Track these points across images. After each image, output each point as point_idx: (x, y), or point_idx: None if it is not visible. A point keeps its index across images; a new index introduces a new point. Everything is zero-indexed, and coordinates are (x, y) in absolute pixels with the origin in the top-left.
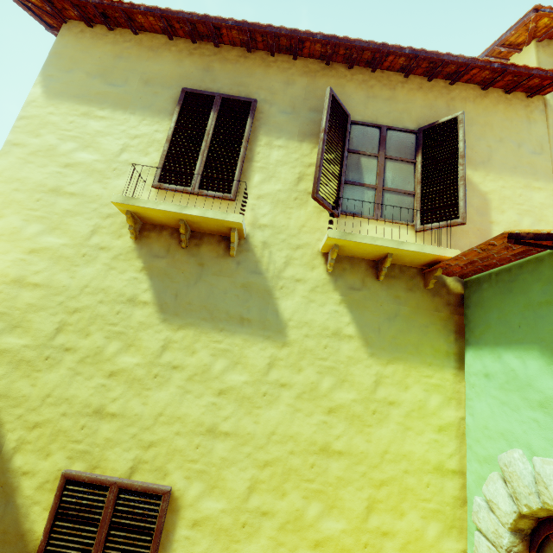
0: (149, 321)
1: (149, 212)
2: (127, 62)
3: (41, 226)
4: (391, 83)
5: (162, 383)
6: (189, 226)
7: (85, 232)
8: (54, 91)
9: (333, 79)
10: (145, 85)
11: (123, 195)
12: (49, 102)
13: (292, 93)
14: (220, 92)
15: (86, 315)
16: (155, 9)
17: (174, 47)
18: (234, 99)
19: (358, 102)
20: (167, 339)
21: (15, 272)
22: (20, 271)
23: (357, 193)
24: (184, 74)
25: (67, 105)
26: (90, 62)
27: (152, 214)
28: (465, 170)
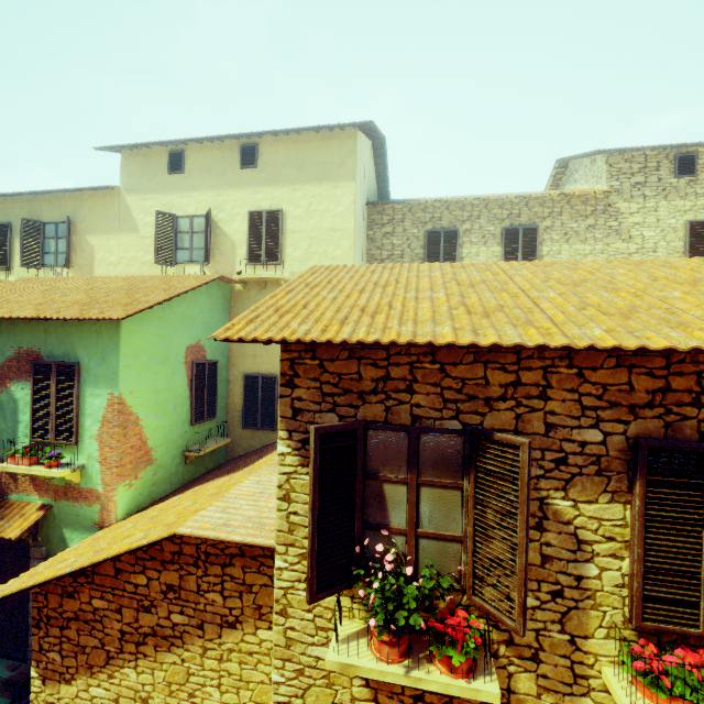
0: None
1: None
2: None
3: None
4: (60, 198)
5: None
6: None
7: None
8: None
9: (38, 202)
10: None
11: None
12: None
13: (24, 215)
14: (0, 221)
15: None
16: None
17: None
18: (3, 225)
19: (48, 212)
20: None
21: None
22: None
23: (49, 257)
24: None
25: None
26: None
27: None
28: (67, 244)
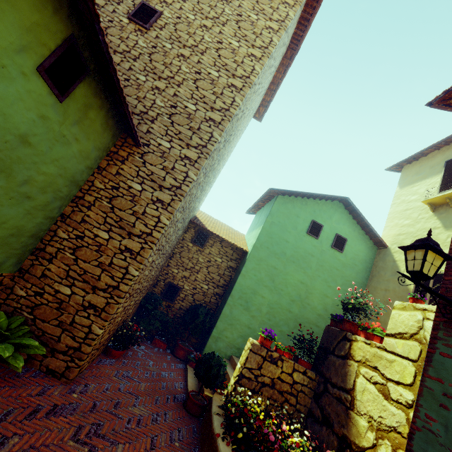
0: (441, 232)
1: (433, 200)
2: (424, 166)
3: (403, 220)
4: None
5: (447, 247)
6: (451, 199)
7: (416, 216)
8: (402, 186)
9: None
10: (431, 169)
11: (424, 198)
12: (401, 189)
13: None
14: None
15: (419, 236)
16: (428, 147)
17: (440, 151)
18: None
19: None
20: (448, 235)
21: (397, 233)
22: (399, 232)
23: None
24: (446, 157)
25: (406, 188)
26: (411, 173)
27: (435, 200)
28: None
